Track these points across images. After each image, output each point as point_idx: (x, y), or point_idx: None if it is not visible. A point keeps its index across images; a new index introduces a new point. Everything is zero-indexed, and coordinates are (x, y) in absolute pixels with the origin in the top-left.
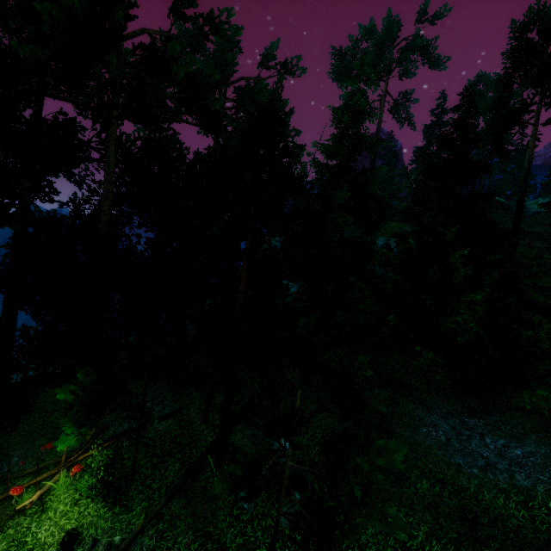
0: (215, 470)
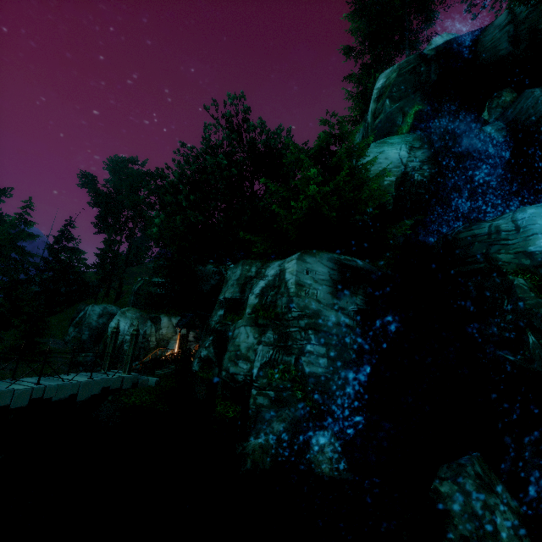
0: None
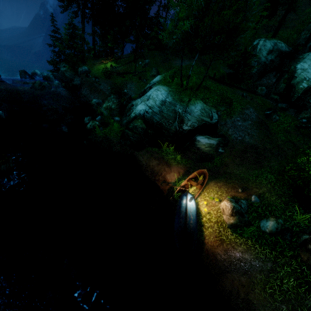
0: (133, 62)
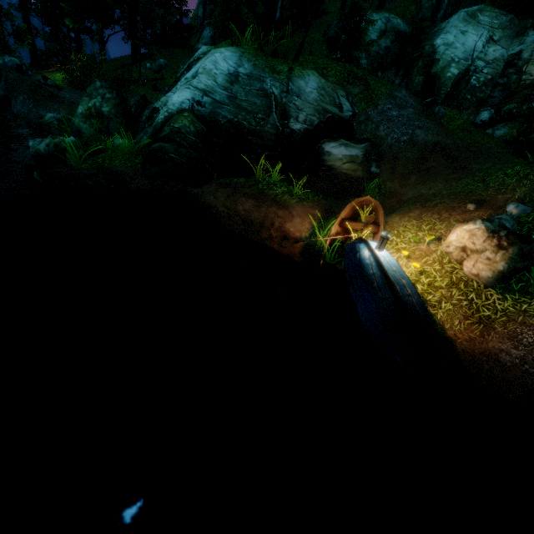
0: (133, 65)
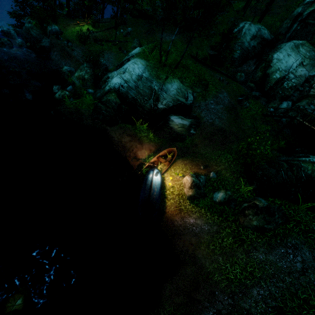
0: (114, 29)
